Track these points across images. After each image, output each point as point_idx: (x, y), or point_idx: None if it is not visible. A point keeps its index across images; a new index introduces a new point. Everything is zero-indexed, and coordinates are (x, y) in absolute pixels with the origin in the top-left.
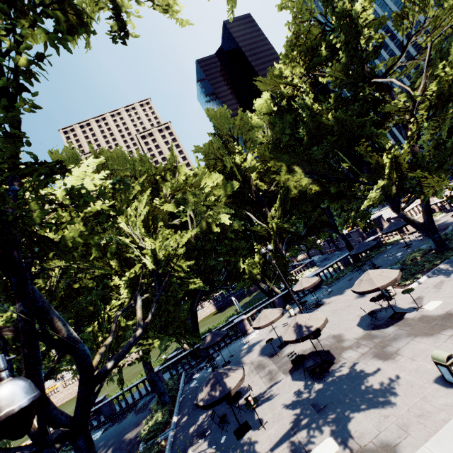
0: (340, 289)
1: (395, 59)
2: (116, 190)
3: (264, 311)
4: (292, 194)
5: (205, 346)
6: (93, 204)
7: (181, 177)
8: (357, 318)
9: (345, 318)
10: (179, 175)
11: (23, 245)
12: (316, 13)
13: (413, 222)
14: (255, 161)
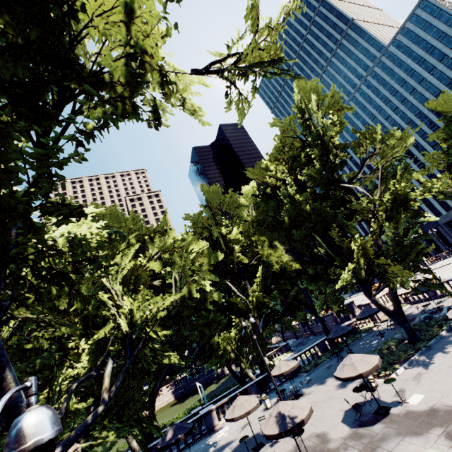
0: (320, 377)
1: (356, 172)
2: (112, 242)
3: (240, 398)
4: (274, 269)
5: (164, 444)
6: (89, 252)
7: (169, 240)
8: (341, 412)
9: (327, 413)
10: (167, 238)
11: (5, 285)
12: (297, 132)
13: (385, 309)
14: (239, 234)
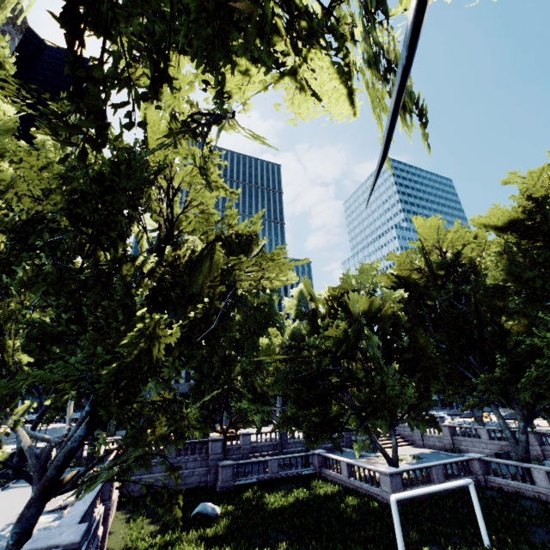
0: None
1: None
2: None
3: None
4: None
5: None
6: None
7: None
8: None
9: None
10: None
11: None
12: None
13: None
14: None
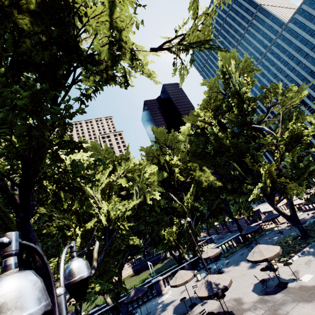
0: (235, 261)
1: (263, 116)
2: (96, 165)
3: (180, 272)
4: (203, 185)
5: (129, 300)
6: (83, 171)
7: (131, 164)
8: (251, 285)
9: (241, 285)
10: (130, 163)
11: (33, 191)
12: (220, 89)
13: (284, 214)
14: (178, 161)
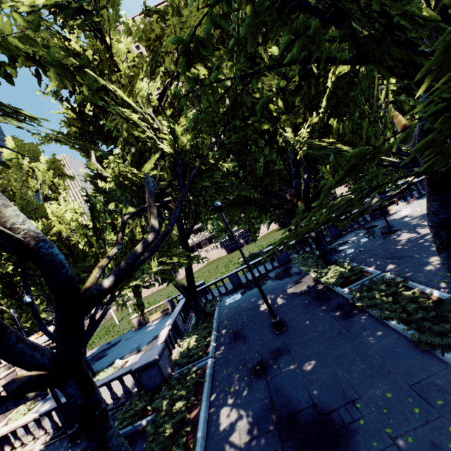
0: None
1: None
2: None
3: None
4: None
5: (376, 207)
6: None
7: None
8: None
9: None
10: None
11: None
12: None
13: None
14: None
